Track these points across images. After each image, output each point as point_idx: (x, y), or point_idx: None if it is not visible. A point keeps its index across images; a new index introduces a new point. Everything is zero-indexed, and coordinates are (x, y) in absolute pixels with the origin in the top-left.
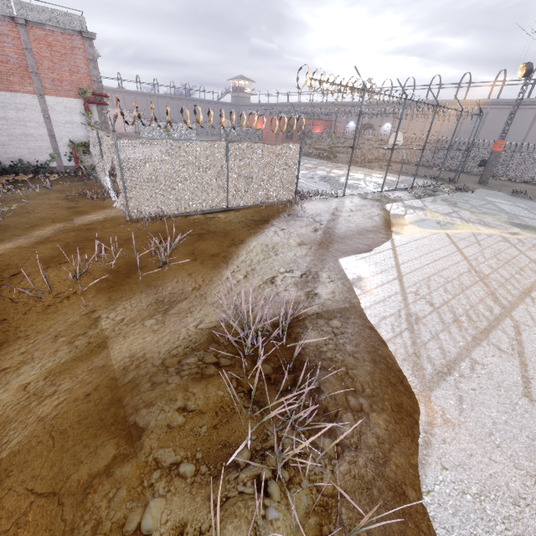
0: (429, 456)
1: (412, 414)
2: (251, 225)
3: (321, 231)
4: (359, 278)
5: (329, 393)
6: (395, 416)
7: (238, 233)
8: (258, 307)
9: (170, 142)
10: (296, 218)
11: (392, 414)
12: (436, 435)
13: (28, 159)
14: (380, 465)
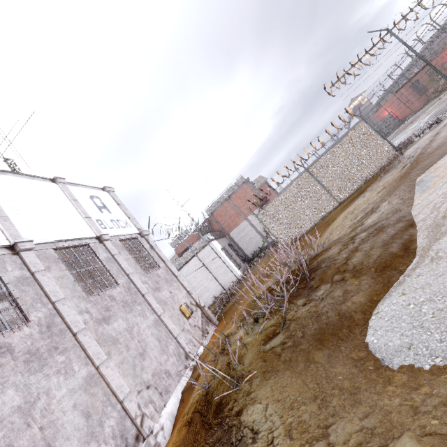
0: (394, 291)
1: (398, 268)
2: (347, 204)
3: (408, 164)
4: (427, 181)
5: (319, 278)
6: (375, 275)
7: (334, 217)
8: (291, 253)
9: (278, 198)
10: (391, 170)
11: (372, 274)
12: (414, 274)
13: (256, 249)
14: (337, 305)
